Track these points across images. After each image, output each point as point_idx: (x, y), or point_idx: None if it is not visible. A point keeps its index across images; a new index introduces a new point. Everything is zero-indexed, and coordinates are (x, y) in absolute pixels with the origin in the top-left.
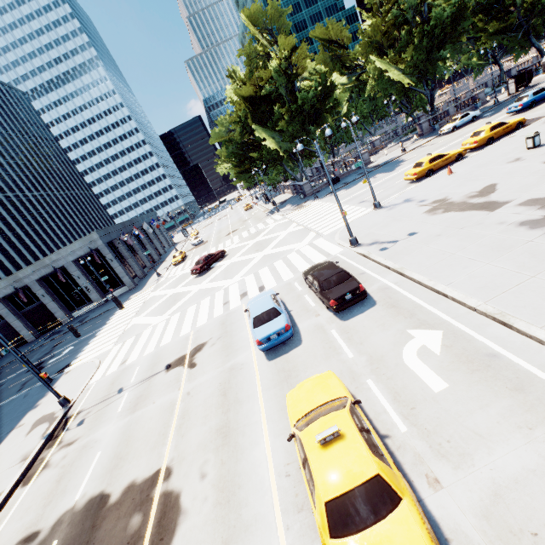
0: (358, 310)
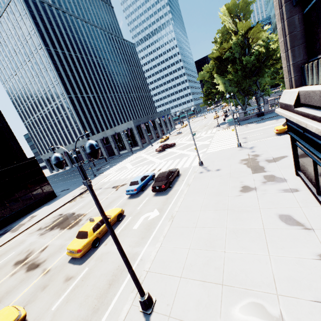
0: (160, 194)
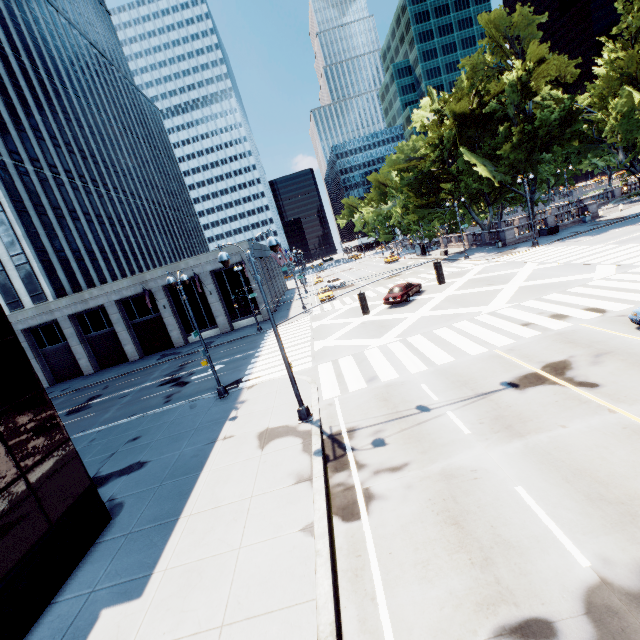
0: None
